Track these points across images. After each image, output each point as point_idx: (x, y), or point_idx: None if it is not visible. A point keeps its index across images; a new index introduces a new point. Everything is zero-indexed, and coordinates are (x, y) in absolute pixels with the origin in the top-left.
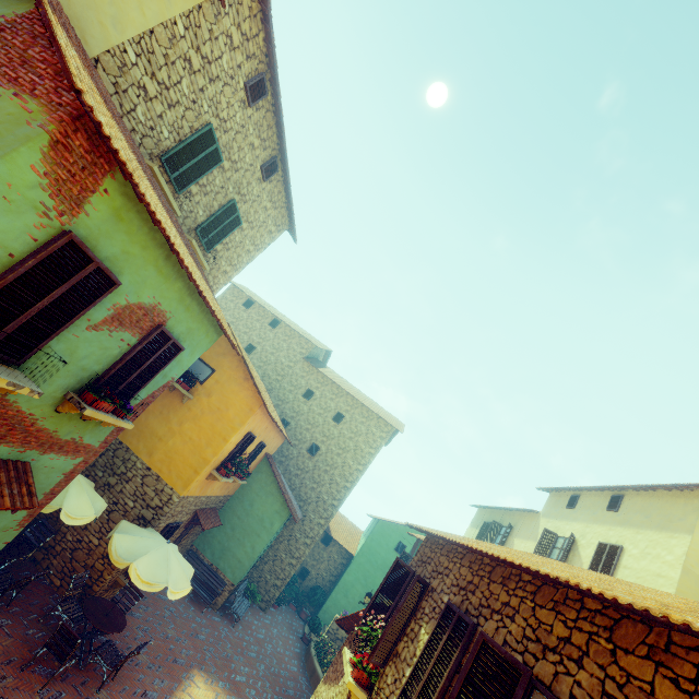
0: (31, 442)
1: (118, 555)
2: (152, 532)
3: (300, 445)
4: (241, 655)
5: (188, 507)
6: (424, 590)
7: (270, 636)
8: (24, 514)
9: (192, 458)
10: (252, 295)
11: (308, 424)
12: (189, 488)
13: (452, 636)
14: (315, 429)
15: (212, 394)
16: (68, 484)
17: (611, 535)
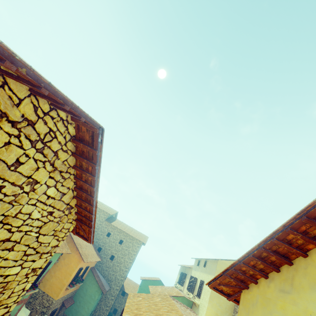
0: None
1: None
2: None
3: (107, 256)
4: None
5: (59, 302)
6: None
7: None
8: None
9: (59, 284)
10: None
11: (109, 247)
12: (59, 296)
13: None
14: (112, 249)
15: (65, 258)
16: (19, 312)
17: (203, 277)
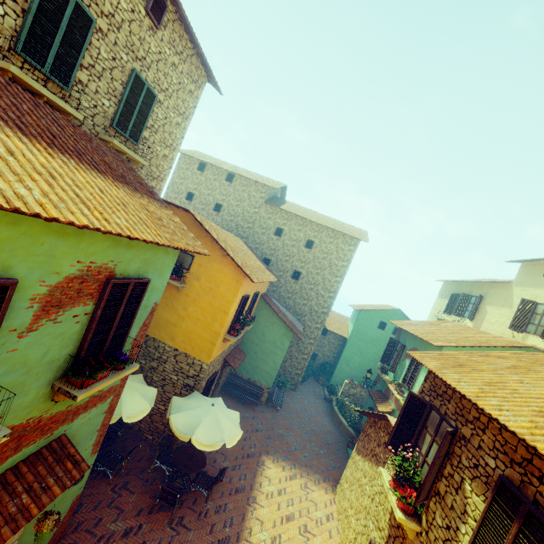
0: (51, 427)
1: (179, 431)
2: (198, 397)
3: (285, 274)
4: (290, 431)
5: (217, 362)
6: (453, 436)
7: (304, 407)
8: (91, 448)
9: (205, 334)
10: (202, 157)
11: (286, 256)
12: (212, 356)
13: (527, 534)
14: (292, 259)
15: (200, 278)
16: (113, 413)
17: None
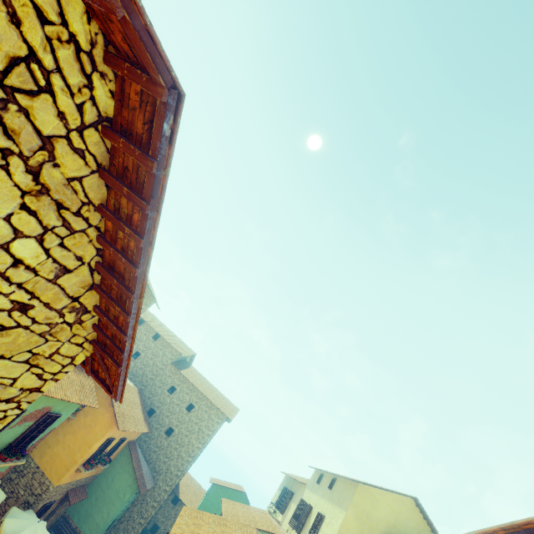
0: None
1: (5, 533)
2: (31, 513)
3: (161, 428)
4: None
5: (61, 490)
6: None
7: None
8: None
9: (67, 459)
10: (145, 314)
11: (168, 412)
12: (61, 480)
13: None
14: (172, 416)
15: (88, 415)
16: None
17: (324, 507)
